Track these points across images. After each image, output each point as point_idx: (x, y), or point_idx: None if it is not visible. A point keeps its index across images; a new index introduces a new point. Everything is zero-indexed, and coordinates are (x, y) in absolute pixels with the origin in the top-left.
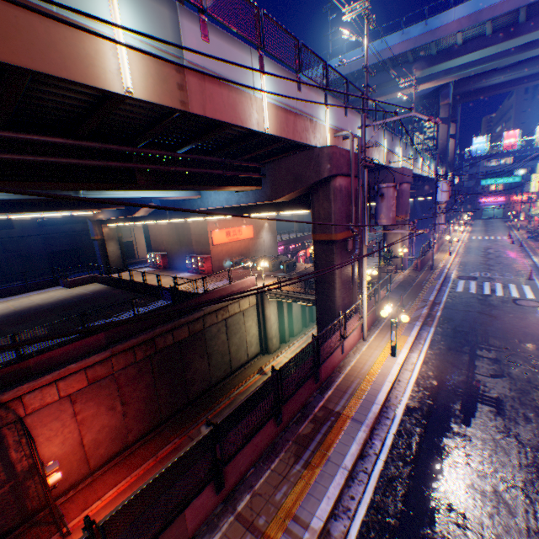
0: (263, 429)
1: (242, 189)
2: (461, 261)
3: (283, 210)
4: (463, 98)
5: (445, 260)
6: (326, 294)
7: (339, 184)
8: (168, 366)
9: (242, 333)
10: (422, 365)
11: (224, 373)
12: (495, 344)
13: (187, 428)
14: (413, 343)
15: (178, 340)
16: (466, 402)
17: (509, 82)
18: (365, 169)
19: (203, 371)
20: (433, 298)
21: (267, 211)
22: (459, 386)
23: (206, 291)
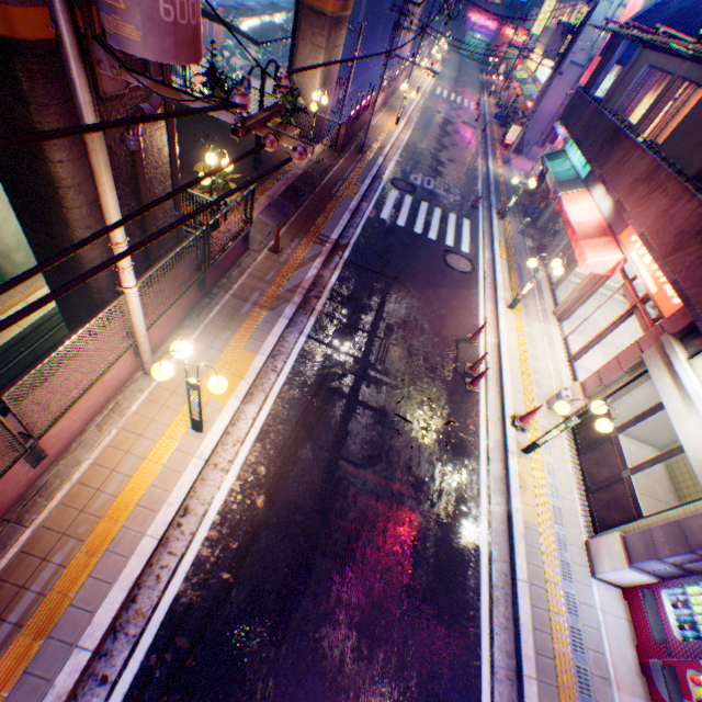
0: None
1: None
2: (409, 143)
3: None
4: None
5: (389, 135)
6: (48, 231)
7: None
8: None
9: None
10: (256, 444)
11: None
12: (394, 370)
13: None
14: (263, 370)
15: None
16: (300, 558)
17: None
18: None
19: None
20: (339, 235)
21: None
22: (304, 505)
23: None
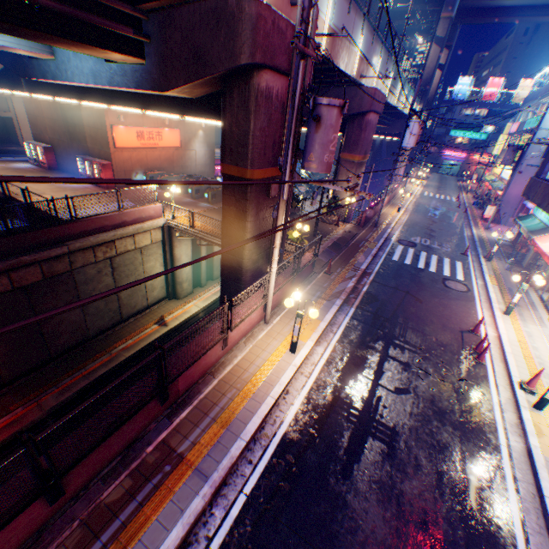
0: (4, 530)
1: (112, 58)
2: (408, 221)
3: (187, 113)
4: (467, 17)
5: (392, 217)
6: (233, 253)
7: (268, 84)
8: (6, 319)
9: (139, 276)
10: (324, 367)
11: (110, 322)
12: (412, 341)
13: (40, 393)
14: (325, 330)
15: (23, 285)
16: (357, 434)
17: (520, 9)
18: (301, 61)
19: (74, 322)
20: (365, 267)
21: (165, 110)
22: (356, 405)
23: (78, 218)
